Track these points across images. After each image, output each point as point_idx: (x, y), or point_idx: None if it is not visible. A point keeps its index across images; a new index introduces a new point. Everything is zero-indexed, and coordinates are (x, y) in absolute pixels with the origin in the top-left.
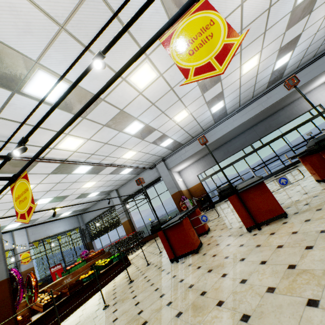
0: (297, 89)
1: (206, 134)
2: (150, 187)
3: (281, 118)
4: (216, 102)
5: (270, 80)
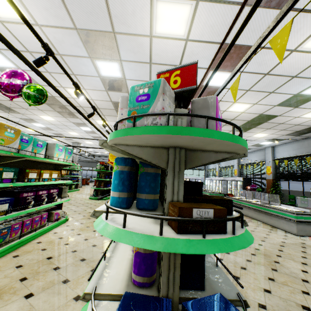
0: None
1: None
2: None
3: None
4: None
5: (99, 154)
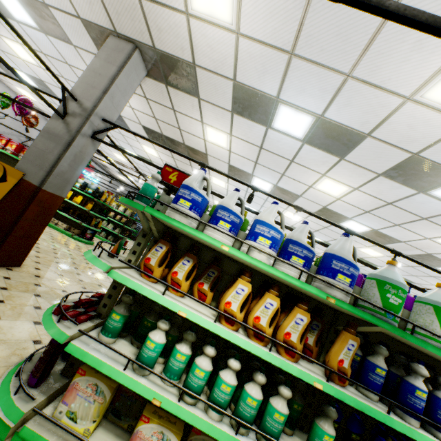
0: None
1: None
2: None
3: None
4: None
5: None
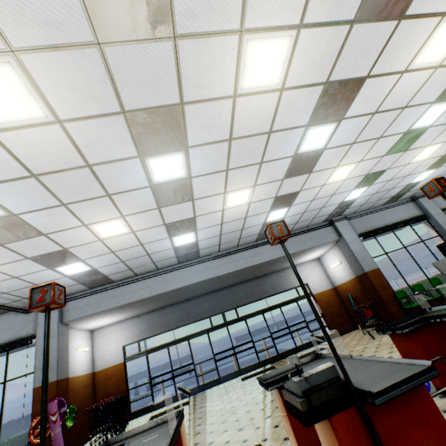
0: (284, 247)
1: (161, 276)
2: (5, 353)
3: (266, 285)
4: (183, 230)
5: (261, 233)
